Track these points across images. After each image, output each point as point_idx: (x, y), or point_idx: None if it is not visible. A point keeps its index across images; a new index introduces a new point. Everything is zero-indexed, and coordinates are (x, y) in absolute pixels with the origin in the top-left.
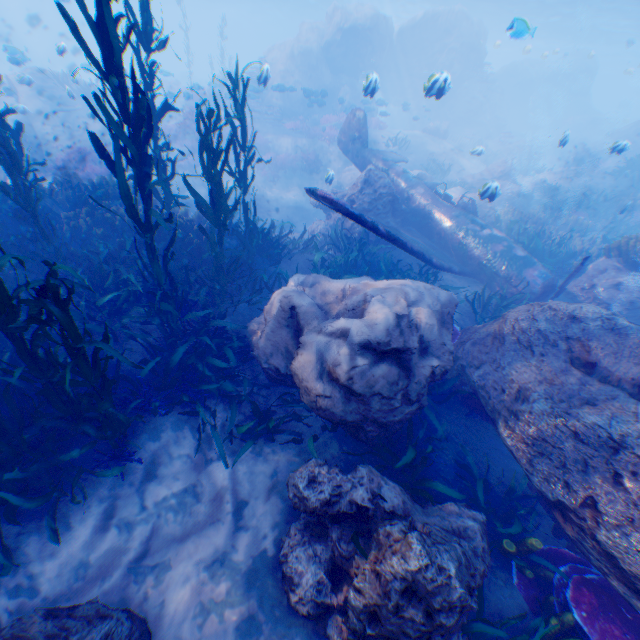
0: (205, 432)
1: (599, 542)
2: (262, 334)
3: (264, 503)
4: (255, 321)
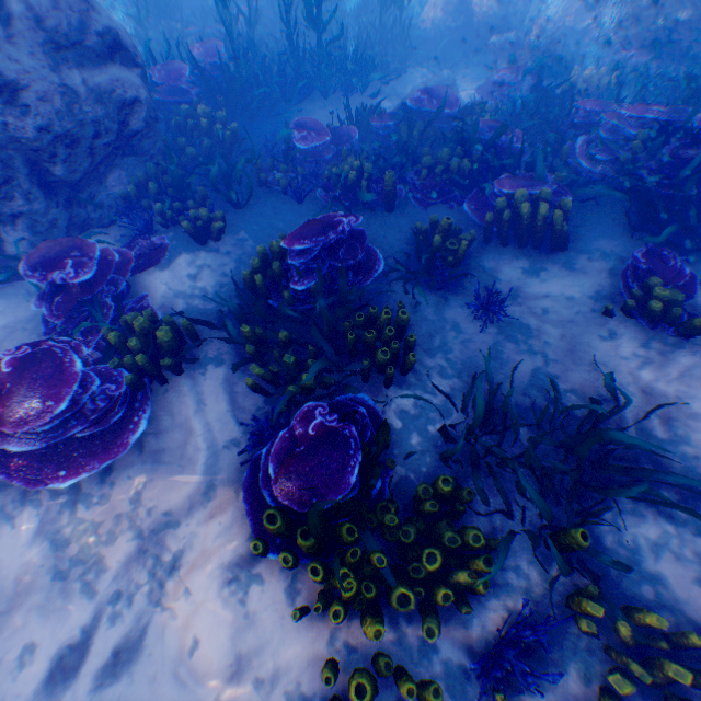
0: (421, 74)
1: (600, 27)
2: (435, 14)
3: (466, 82)
4: (418, 22)
